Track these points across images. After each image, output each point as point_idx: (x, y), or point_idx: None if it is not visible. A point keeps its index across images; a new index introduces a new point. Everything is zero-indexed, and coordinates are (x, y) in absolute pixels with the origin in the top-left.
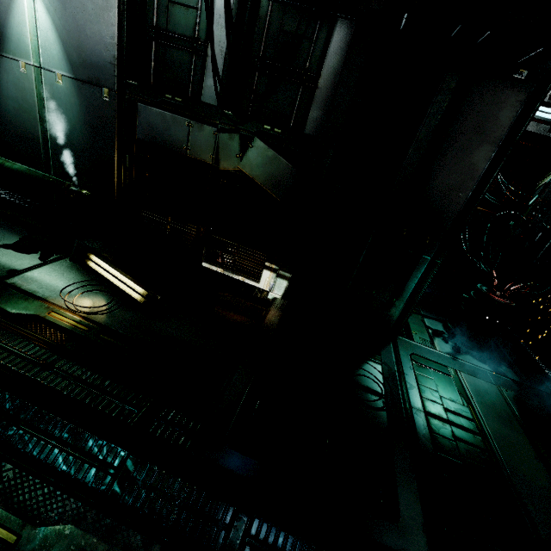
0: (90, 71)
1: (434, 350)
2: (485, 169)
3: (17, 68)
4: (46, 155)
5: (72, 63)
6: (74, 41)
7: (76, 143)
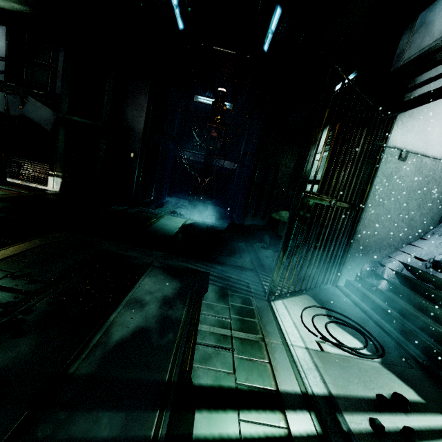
0: None
1: (159, 211)
2: (146, 106)
3: None
4: None
5: None
6: None
7: None
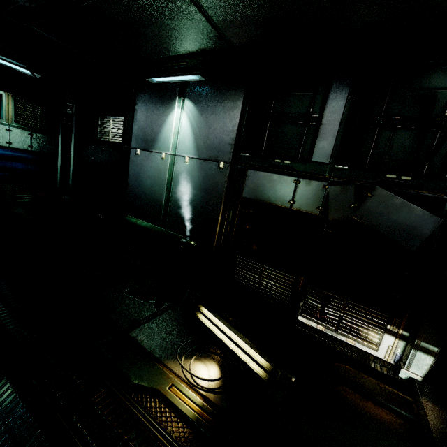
0: (212, 151)
1: None
2: None
3: (159, 157)
4: (165, 214)
5: (199, 148)
6: (203, 134)
7: (189, 204)
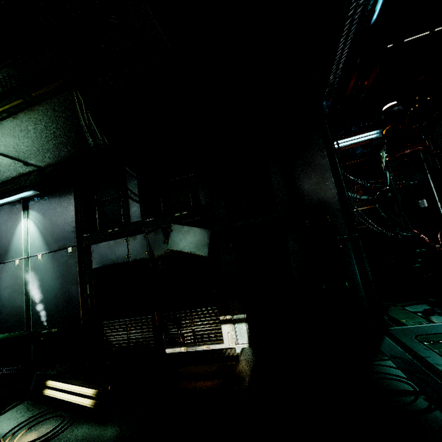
0: (60, 242)
1: (436, 324)
2: (328, 162)
3: (14, 265)
4: (28, 317)
5: (48, 244)
6: (50, 231)
7: (50, 296)
